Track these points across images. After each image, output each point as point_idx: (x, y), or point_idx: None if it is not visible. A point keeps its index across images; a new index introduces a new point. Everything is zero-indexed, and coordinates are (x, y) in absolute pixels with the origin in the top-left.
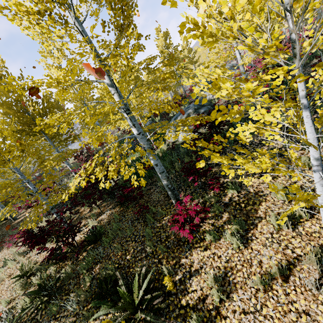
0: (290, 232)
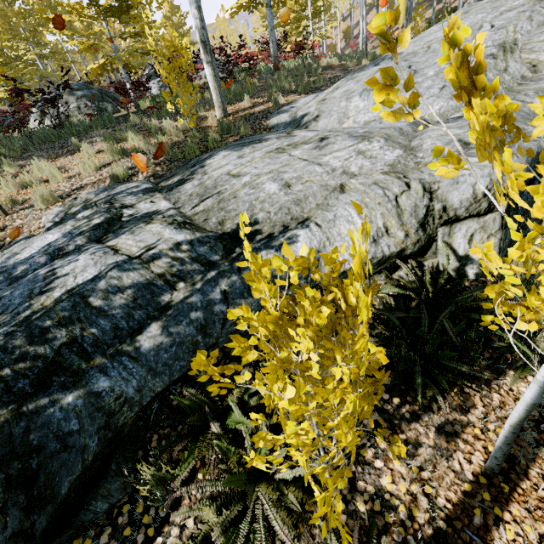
0: (15, 193)
